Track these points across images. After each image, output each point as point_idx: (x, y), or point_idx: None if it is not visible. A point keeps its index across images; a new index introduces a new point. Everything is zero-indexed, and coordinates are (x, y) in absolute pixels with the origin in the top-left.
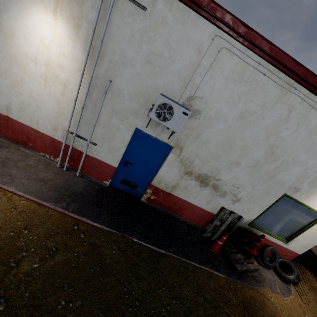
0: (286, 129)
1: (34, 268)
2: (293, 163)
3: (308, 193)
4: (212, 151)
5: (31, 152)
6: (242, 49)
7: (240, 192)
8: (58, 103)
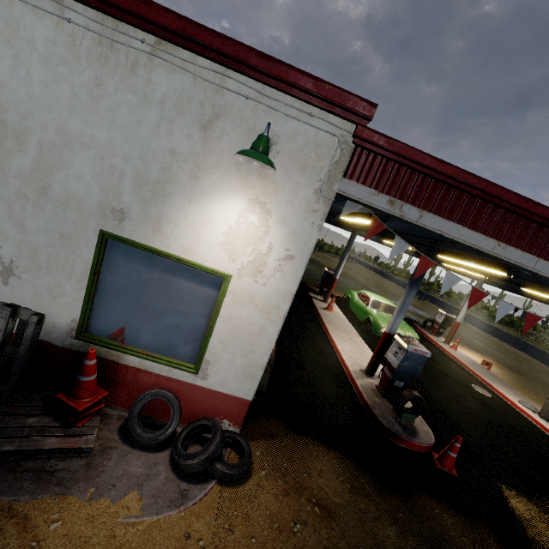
0: None
1: None
2: (66, 145)
3: (152, 219)
4: None
5: None
6: None
7: (3, 247)
8: None
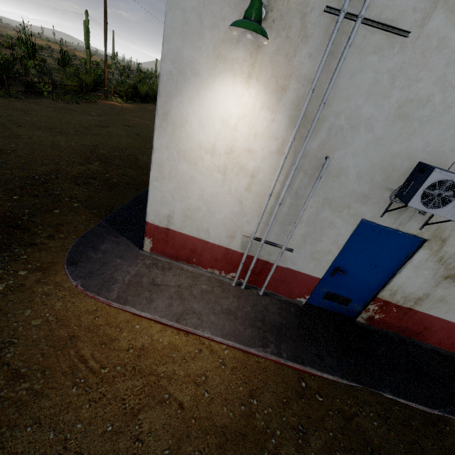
0: None
1: None
2: None
3: None
4: None
5: (196, 269)
6: None
7: None
8: (239, 201)
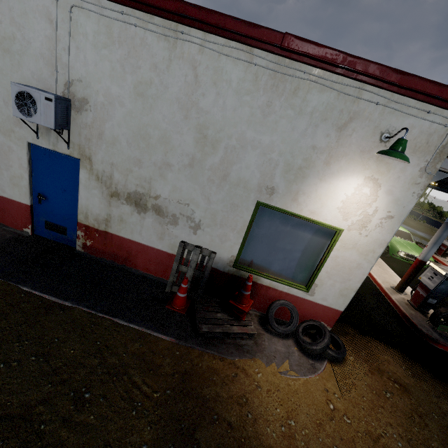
0: (203, 95)
1: None
2: (242, 147)
3: (292, 193)
4: (127, 154)
5: None
6: (95, 1)
7: (195, 212)
8: None
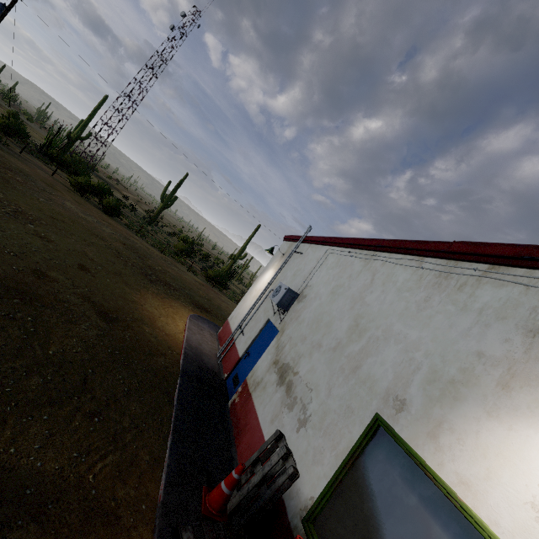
0: (371, 292)
1: (146, 330)
2: (385, 339)
3: (430, 421)
4: (302, 331)
5: (218, 345)
6: (340, 249)
7: (312, 402)
8: (249, 309)
